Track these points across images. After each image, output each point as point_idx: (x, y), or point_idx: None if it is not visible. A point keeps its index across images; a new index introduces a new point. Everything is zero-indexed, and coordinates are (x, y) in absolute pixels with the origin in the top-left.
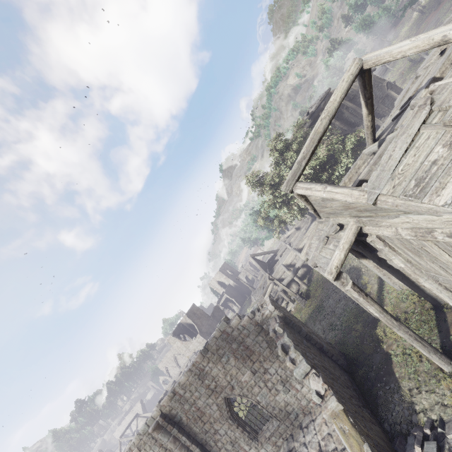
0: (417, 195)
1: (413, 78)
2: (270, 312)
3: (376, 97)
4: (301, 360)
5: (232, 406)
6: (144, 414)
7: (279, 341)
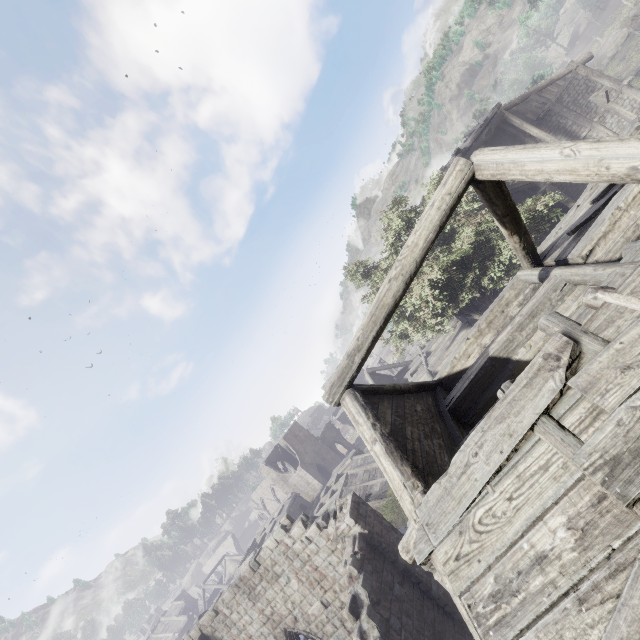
0: (489, 632)
1: (632, 127)
2: (347, 527)
3: (588, 112)
4: (376, 639)
5: (297, 639)
6: (233, 557)
7: (351, 587)
